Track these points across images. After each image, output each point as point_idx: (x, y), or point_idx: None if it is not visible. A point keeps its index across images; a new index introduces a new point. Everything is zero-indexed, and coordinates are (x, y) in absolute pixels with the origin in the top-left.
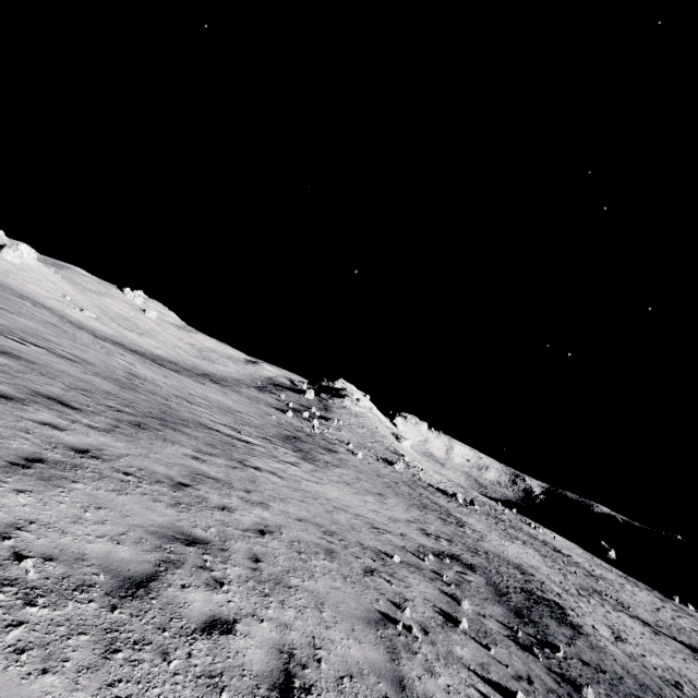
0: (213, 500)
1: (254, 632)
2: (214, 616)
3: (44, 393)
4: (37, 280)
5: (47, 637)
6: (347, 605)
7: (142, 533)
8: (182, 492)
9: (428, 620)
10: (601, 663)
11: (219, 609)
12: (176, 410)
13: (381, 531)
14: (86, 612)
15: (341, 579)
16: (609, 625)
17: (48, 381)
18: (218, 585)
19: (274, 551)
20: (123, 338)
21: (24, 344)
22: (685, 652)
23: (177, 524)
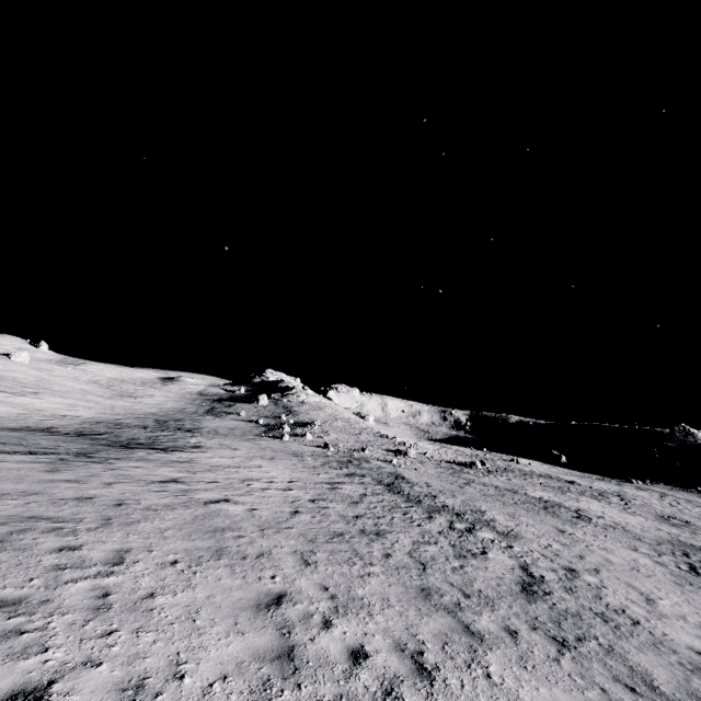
0: None
1: None
2: None
3: None
4: None
5: None
6: None
7: None
8: None
9: None
10: None
11: None
12: (488, 598)
13: None
14: None
15: None
16: None
17: None
18: None
19: None
20: (31, 413)
21: None
22: None
23: None
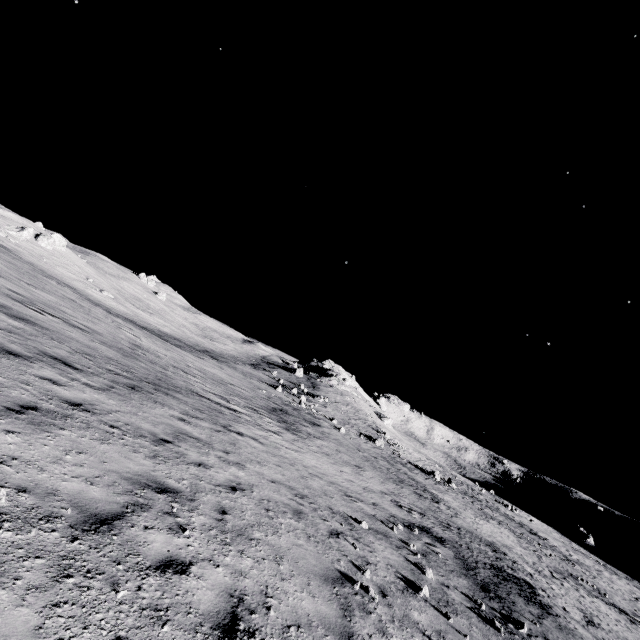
0: (191, 456)
1: (208, 575)
2: (171, 557)
3: (50, 354)
4: (65, 264)
5: (5, 556)
6: (306, 562)
7: (116, 478)
8: (163, 447)
9: (388, 583)
10: None
11: (178, 551)
12: (171, 378)
13: (353, 499)
14: (47, 539)
15: (305, 538)
16: (581, 609)
17: (57, 344)
18: (181, 530)
19: (242, 506)
20: (135, 316)
21: (42, 313)
22: None
23: (152, 473)
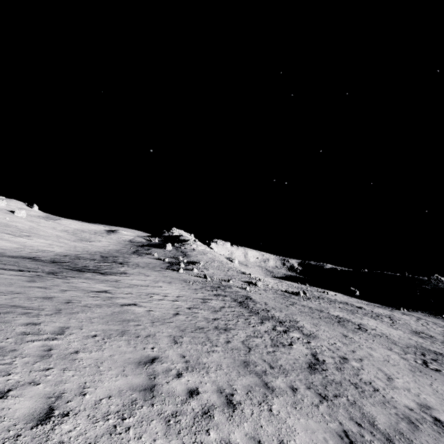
0: None
1: None
2: None
3: None
4: None
5: None
6: None
7: None
8: None
9: None
10: None
11: None
12: (285, 369)
13: None
14: None
15: None
16: None
17: None
18: None
19: None
20: (25, 248)
21: (226, 443)
22: None
23: None
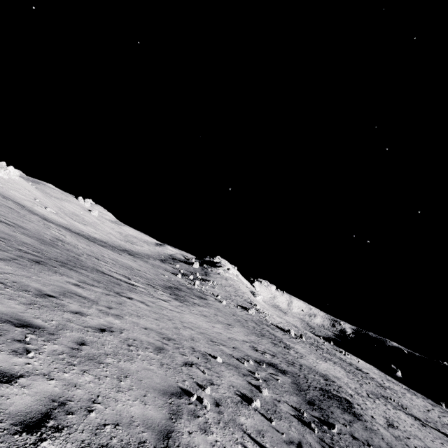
0: (71, 307)
1: (36, 385)
2: (0, 370)
3: None
4: (18, 189)
5: None
6: (151, 380)
7: None
8: (44, 299)
9: (225, 398)
10: (369, 439)
11: (12, 367)
12: (82, 261)
13: (216, 344)
14: None
15: (158, 365)
16: (385, 417)
17: None
18: (26, 353)
19: (105, 341)
20: (72, 226)
21: None
22: (444, 439)
23: (19, 314)
